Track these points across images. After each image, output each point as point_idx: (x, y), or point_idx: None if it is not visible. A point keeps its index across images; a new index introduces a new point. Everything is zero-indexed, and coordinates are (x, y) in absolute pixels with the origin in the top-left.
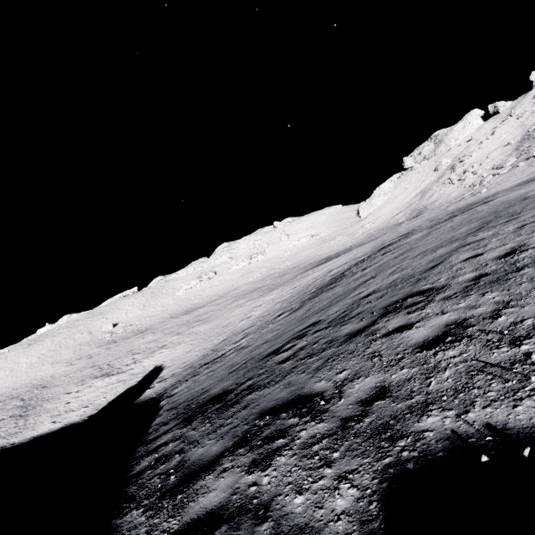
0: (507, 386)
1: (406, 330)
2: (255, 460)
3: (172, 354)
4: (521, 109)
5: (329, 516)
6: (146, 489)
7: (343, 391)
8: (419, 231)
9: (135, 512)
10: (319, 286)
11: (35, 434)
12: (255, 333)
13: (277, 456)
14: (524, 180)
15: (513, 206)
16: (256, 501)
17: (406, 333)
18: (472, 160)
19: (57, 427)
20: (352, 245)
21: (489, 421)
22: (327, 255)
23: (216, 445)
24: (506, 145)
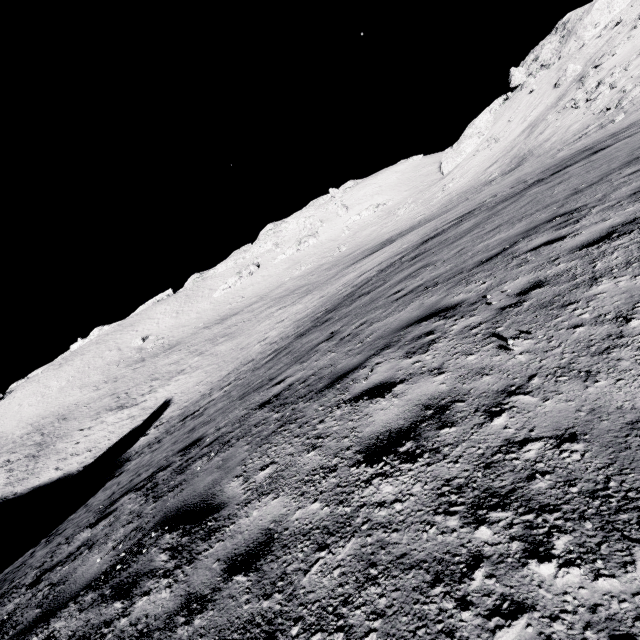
0: None
1: None
2: None
3: (186, 383)
4: None
5: None
6: None
7: None
8: (481, 210)
9: None
10: (329, 307)
11: (36, 483)
12: (237, 380)
13: None
14: None
15: (599, 184)
16: None
17: None
18: (615, 61)
19: (56, 477)
20: (422, 219)
21: None
22: (389, 235)
23: None
24: None
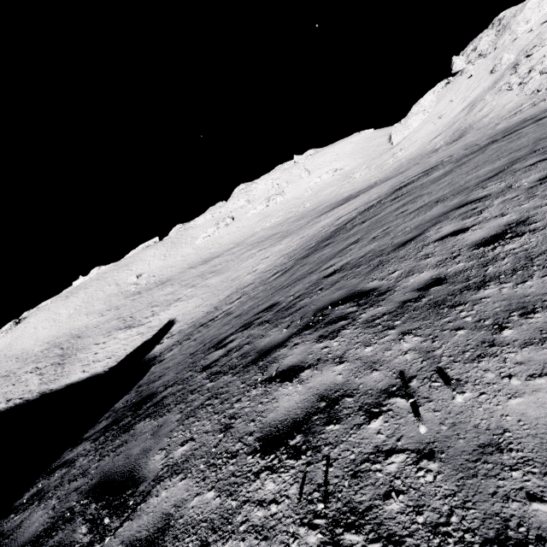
0: None
1: (288, 381)
2: None
3: (185, 307)
4: None
5: None
6: None
7: (148, 497)
8: (444, 165)
9: None
10: (320, 239)
11: (68, 382)
12: (247, 294)
13: None
14: None
15: None
16: None
17: (282, 390)
18: (544, 52)
19: (85, 376)
20: (377, 180)
21: None
22: (349, 193)
23: (40, 520)
24: None
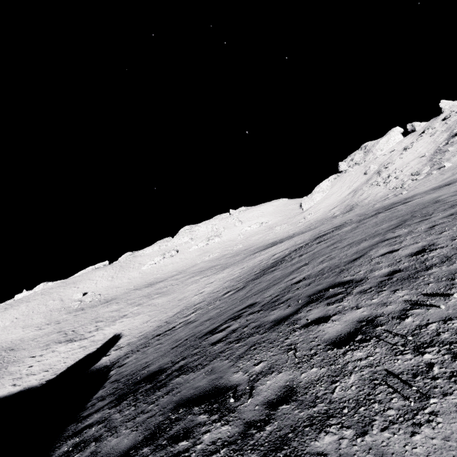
0: (407, 404)
1: (323, 323)
2: None
3: (131, 323)
4: (433, 128)
5: None
6: None
7: (255, 387)
8: (349, 224)
9: None
10: (263, 268)
11: None
12: (203, 308)
13: None
14: (437, 186)
15: (427, 208)
16: None
17: (322, 326)
18: (395, 167)
19: (16, 390)
20: (295, 232)
21: (385, 451)
22: (273, 240)
23: (128, 438)
24: (422, 156)
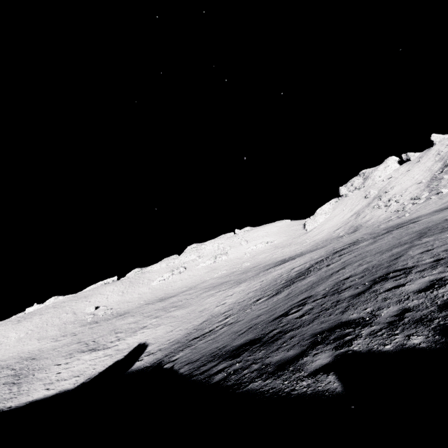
0: None
1: (401, 287)
2: (337, 346)
3: (154, 333)
4: (427, 158)
5: (413, 345)
6: (247, 378)
7: (376, 315)
8: (364, 240)
9: (254, 383)
10: (288, 278)
11: (31, 399)
12: (238, 313)
13: (354, 341)
14: (438, 209)
15: (440, 224)
16: (358, 354)
17: (402, 288)
18: (394, 192)
19: (51, 393)
20: (302, 251)
21: None
22: (281, 258)
23: (291, 351)
24: (419, 182)
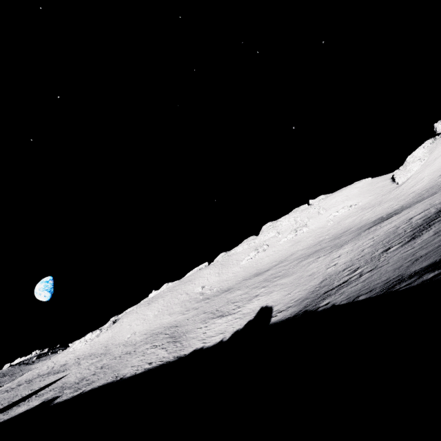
0: None
1: None
2: None
3: (270, 298)
4: None
5: None
6: None
7: None
8: None
9: None
10: (414, 226)
11: (196, 349)
12: (369, 264)
13: None
14: None
15: None
16: None
17: None
18: None
19: (210, 344)
20: (402, 205)
21: None
22: (376, 217)
23: None
24: None
